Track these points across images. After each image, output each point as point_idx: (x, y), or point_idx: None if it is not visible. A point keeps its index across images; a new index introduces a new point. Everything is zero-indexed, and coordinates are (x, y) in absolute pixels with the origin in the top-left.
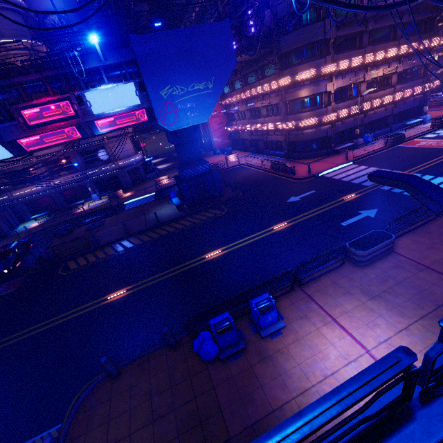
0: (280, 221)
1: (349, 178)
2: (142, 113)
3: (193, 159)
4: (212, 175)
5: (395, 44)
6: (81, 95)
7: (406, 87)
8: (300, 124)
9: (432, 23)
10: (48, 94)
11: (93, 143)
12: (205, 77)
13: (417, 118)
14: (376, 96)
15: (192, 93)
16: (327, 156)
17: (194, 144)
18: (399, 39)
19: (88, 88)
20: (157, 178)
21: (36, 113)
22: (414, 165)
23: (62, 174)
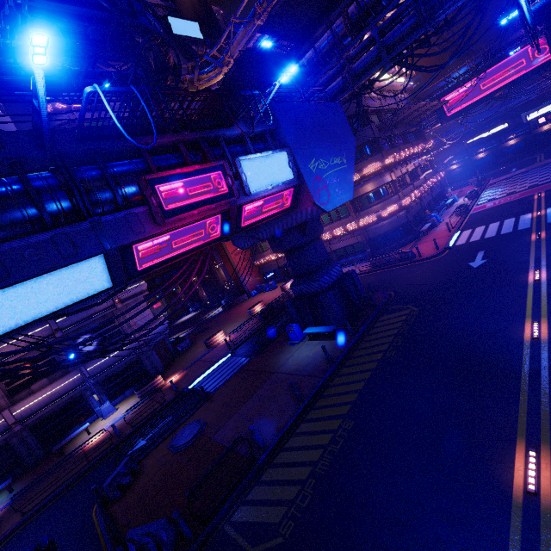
0: (521, 274)
1: (492, 234)
2: (288, 195)
3: (322, 262)
4: (350, 277)
5: (410, 145)
6: (235, 164)
7: (429, 177)
8: (382, 214)
9: (419, 133)
10: (184, 166)
11: (97, 314)
12: (339, 152)
13: (445, 201)
14: (419, 184)
15: (333, 167)
16: (416, 240)
17: (318, 242)
18: (410, 142)
19: (233, 160)
20: (208, 339)
21: (177, 190)
22: (527, 208)
23: (35, 388)
